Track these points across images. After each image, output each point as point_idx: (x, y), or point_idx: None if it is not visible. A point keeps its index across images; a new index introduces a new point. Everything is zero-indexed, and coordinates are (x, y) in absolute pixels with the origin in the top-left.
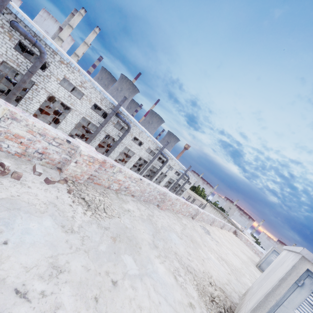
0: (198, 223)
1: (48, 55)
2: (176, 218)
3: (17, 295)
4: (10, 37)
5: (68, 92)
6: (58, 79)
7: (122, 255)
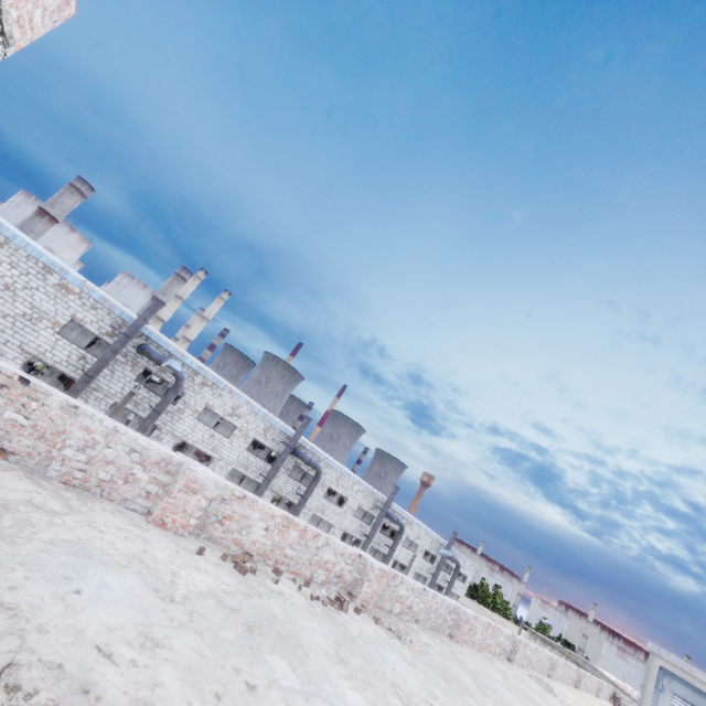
0: (524, 672)
1: (185, 378)
2: (485, 659)
3: (430, 705)
4: (133, 366)
5: (209, 430)
6: (196, 411)
7: (462, 695)
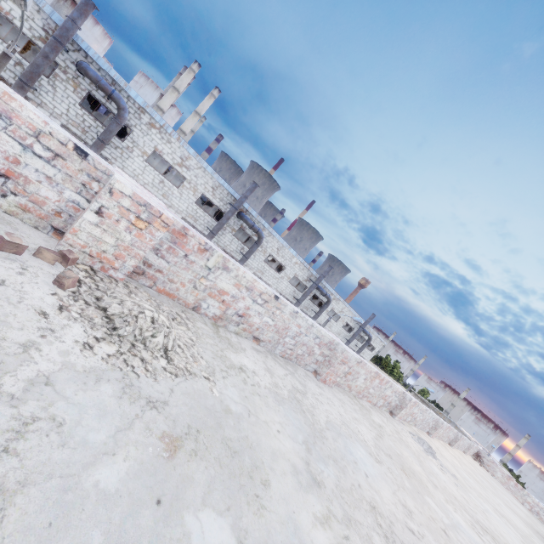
0: (405, 427)
1: (131, 114)
2: (358, 409)
3: None
4: (75, 87)
5: (159, 175)
6: (145, 153)
7: (191, 510)
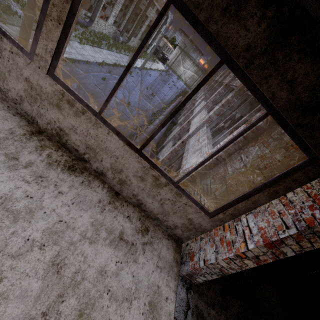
0: None
1: None
2: None
3: None
4: None
5: None
6: None
7: None
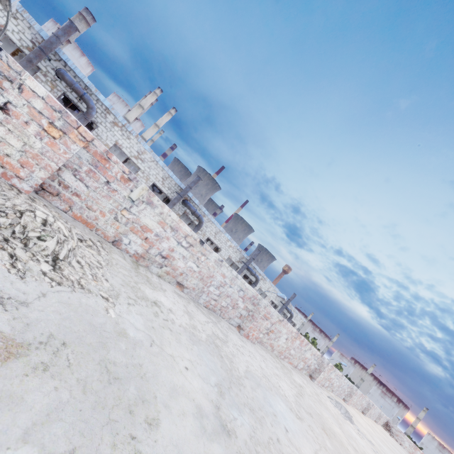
0: (324, 392)
1: (98, 113)
2: (279, 367)
3: None
4: (52, 88)
5: None
6: (106, 145)
7: None
